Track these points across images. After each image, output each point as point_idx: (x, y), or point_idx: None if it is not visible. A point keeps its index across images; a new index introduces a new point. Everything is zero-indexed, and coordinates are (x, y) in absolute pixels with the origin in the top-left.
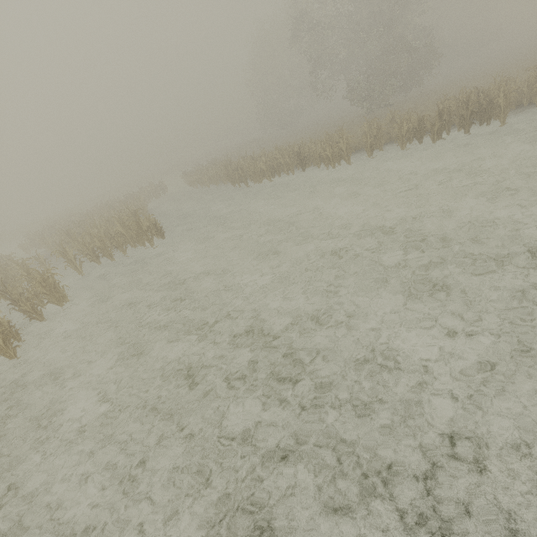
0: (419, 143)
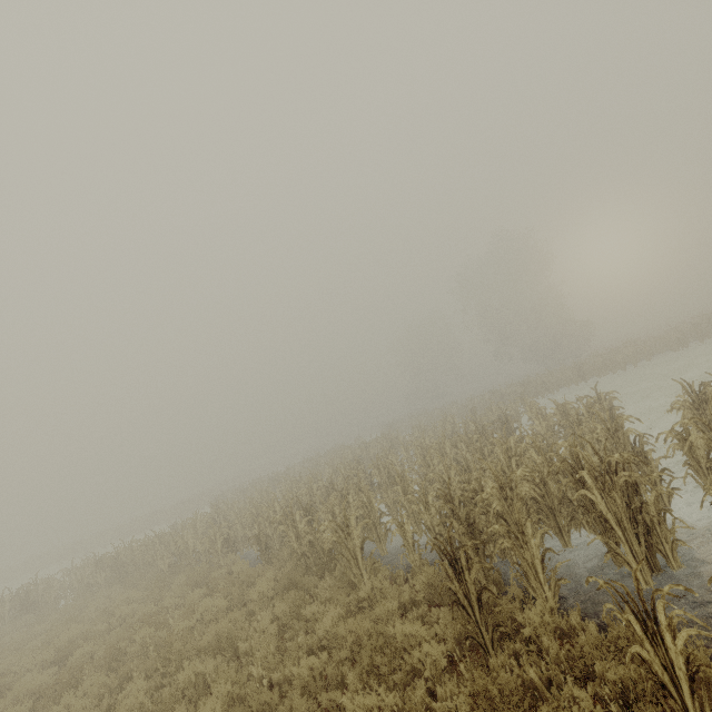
0: (687, 346)
